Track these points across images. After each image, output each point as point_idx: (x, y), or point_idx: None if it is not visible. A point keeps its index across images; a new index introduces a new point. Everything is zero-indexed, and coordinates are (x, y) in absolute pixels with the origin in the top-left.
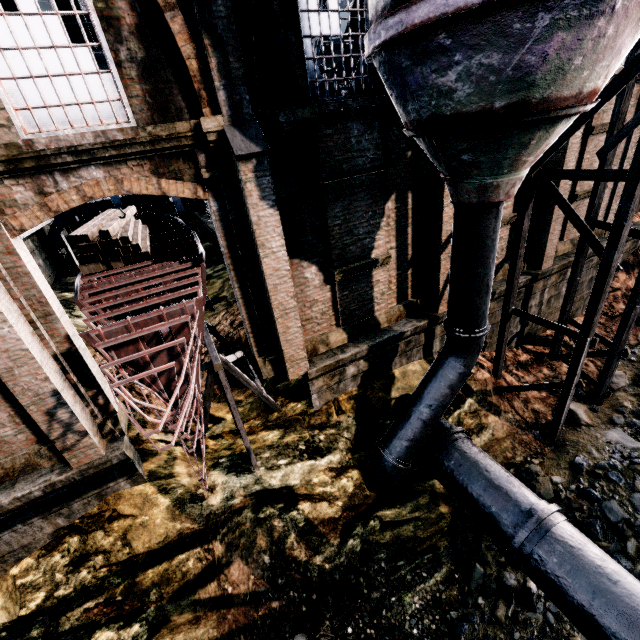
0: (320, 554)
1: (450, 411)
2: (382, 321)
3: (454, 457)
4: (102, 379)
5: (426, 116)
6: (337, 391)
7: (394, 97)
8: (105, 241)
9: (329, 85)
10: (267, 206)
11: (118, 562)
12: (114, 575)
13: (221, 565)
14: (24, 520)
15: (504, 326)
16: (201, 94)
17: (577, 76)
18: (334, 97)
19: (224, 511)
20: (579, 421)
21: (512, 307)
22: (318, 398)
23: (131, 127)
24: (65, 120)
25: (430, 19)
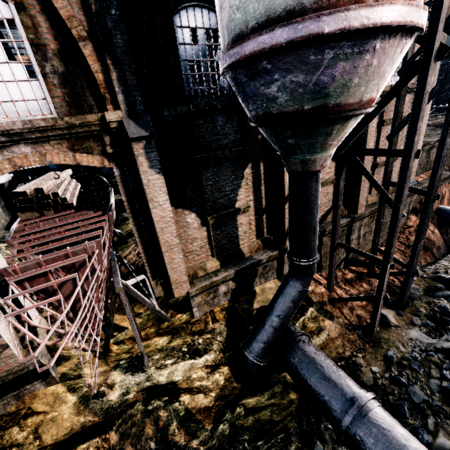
0: (196, 438)
1: (297, 317)
2: (245, 252)
3: (297, 355)
4: (26, 301)
5: (261, 113)
6: (213, 304)
7: (241, 100)
8: (40, 195)
9: (201, 91)
10: (154, 172)
11: None
12: None
13: None
14: None
15: (332, 254)
16: (106, 96)
17: (357, 90)
18: (205, 99)
19: (120, 405)
20: (389, 323)
21: (337, 241)
22: (198, 310)
23: (52, 117)
24: (2, 112)
25: (255, 51)
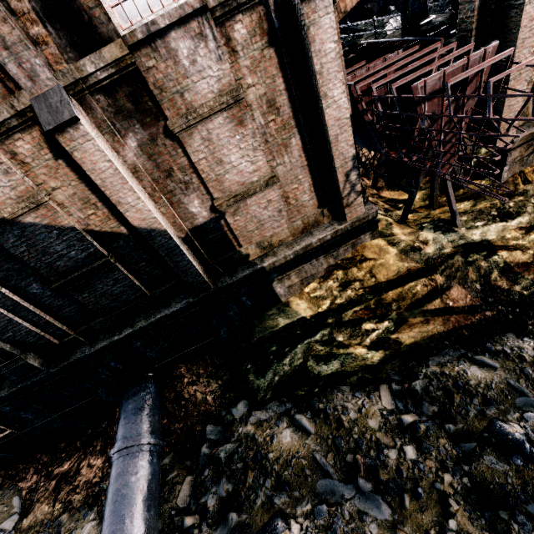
0: (517, 286)
1: None
2: None
3: None
4: None
5: None
6: (524, 164)
7: None
8: None
9: None
10: None
11: (369, 286)
12: (367, 294)
13: (442, 289)
14: (316, 257)
15: None
16: None
17: None
18: None
19: (439, 256)
20: None
21: None
22: (507, 171)
23: None
24: None
25: None
